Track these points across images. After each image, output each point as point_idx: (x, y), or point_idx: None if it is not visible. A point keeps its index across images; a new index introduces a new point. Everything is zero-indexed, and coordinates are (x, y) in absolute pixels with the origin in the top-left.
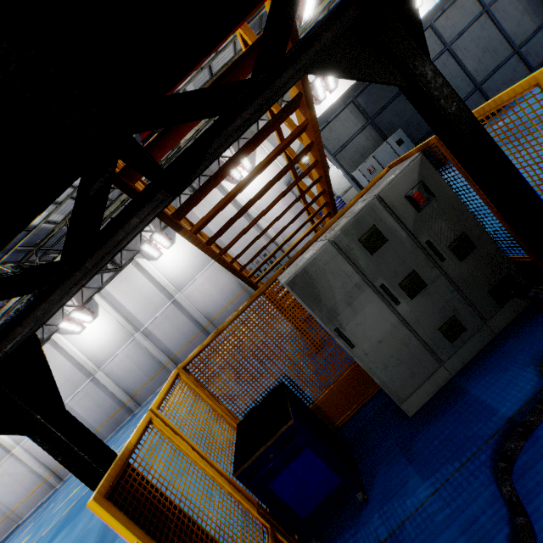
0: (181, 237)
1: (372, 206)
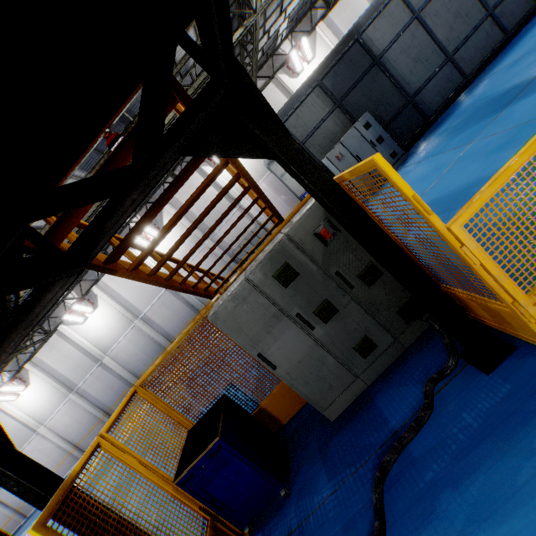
0: None
1: (283, 245)
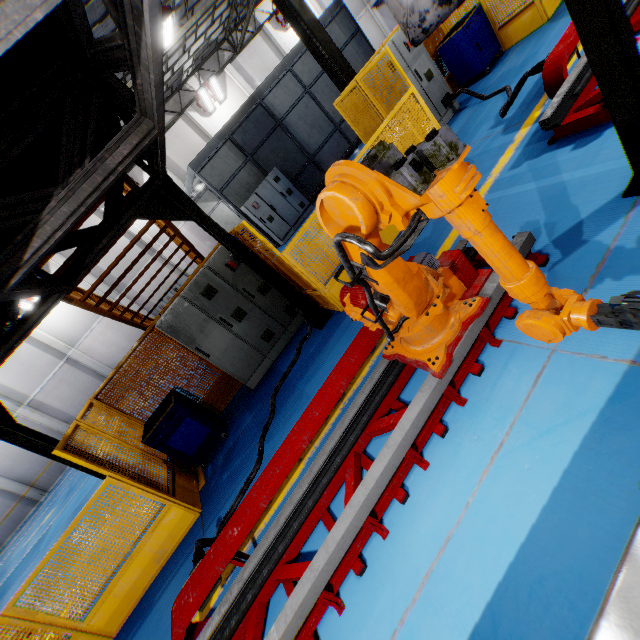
0: None
1: (205, 272)
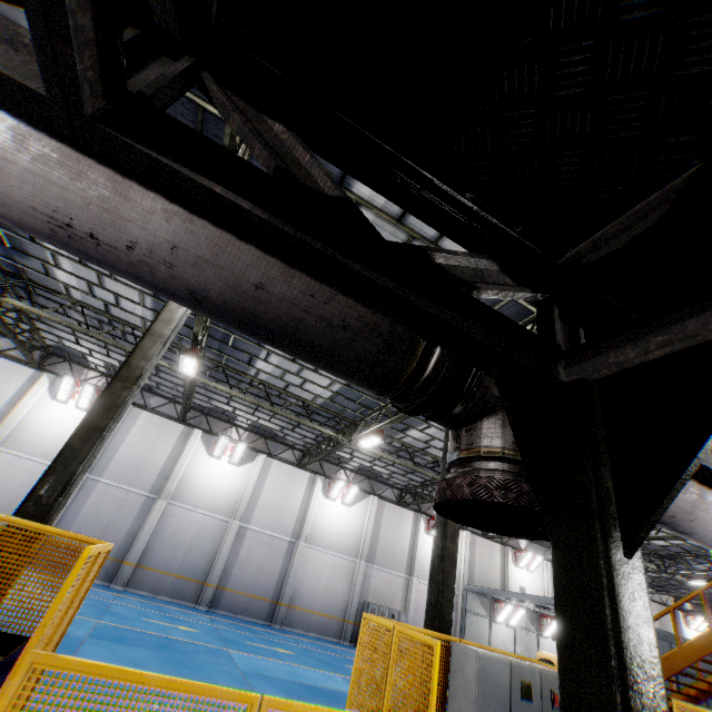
0: (359, 510)
1: None
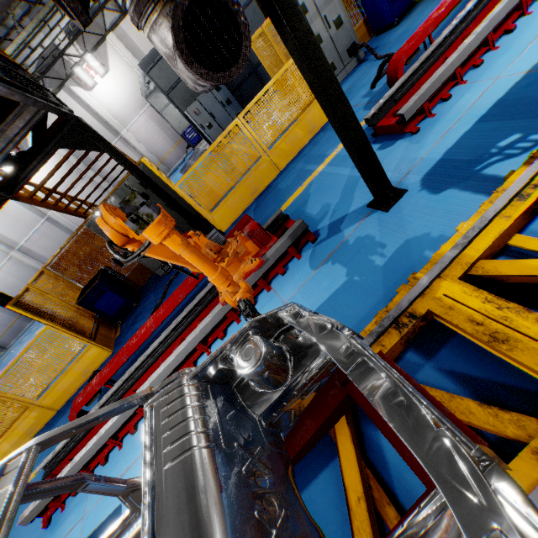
0: None
1: (123, 188)
